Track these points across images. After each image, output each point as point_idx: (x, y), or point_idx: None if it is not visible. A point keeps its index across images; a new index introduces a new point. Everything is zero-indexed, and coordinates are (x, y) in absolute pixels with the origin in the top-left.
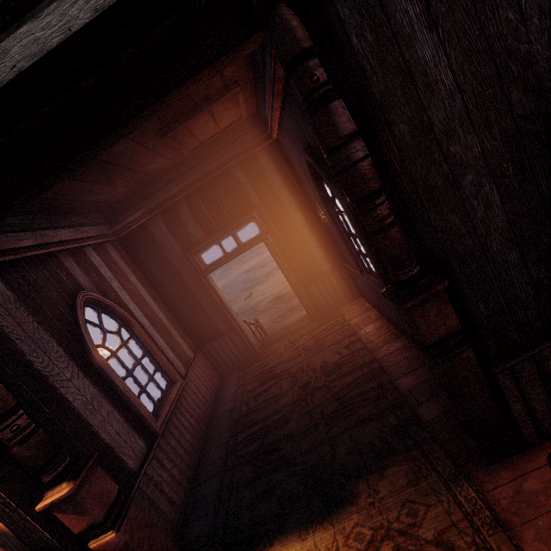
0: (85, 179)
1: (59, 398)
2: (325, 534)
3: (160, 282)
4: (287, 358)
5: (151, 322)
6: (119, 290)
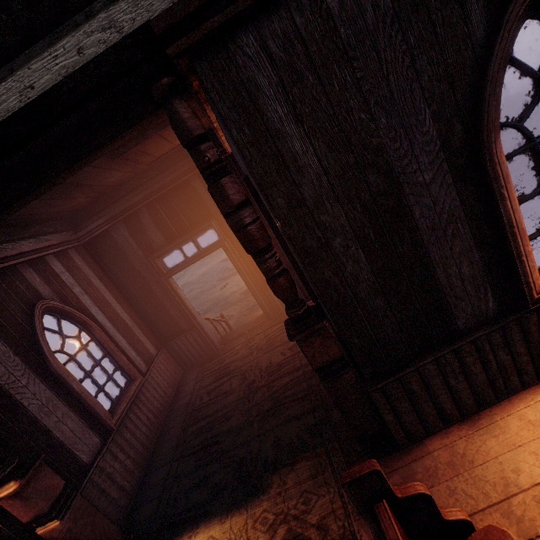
0: (41, 198)
1: (14, 403)
2: (239, 518)
3: (124, 284)
4: (242, 356)
5: (114, 323)
6: (81, 295)
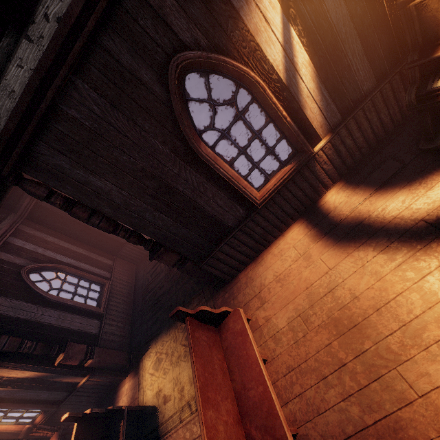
0: None
1: (42, 324)
2: (172, 330)
3: (69, 232)
4: None
5: (76, 259)
6: (44, 252)
